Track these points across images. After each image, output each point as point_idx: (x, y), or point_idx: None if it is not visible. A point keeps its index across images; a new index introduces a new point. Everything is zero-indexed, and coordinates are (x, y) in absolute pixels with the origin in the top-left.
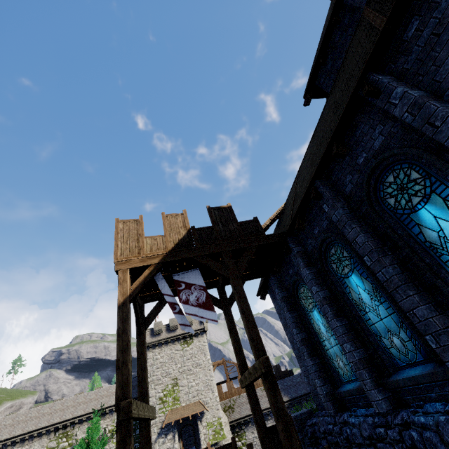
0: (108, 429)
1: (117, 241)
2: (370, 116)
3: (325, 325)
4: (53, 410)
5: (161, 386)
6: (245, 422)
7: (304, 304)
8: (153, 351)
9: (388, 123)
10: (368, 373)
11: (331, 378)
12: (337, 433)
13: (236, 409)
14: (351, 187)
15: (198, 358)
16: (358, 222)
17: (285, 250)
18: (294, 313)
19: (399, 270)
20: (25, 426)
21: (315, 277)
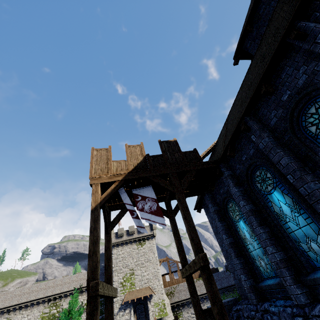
0: (84, 303)
1: (92, 163)
2: (294, 59)
3: (249, 232)
4: (47, 286)
5: (122, 274)
6: (182, 304)
7: (231, 216)
8: (117, 248)
9: (311, 63)
10: (288, 271)
11: (254, 274)
12: (259, 319)
13: (176, 294)
14: (276, 120)
15: (149, 256)
16: (282, 148)
17: (218, 173)
18: (223, 223)
19: (319, 185)
20: (28, 296)
21: (242, 194)
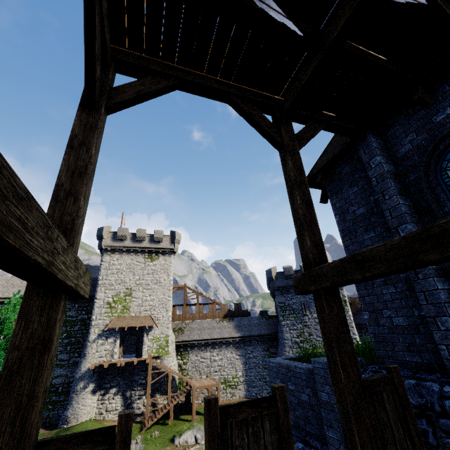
0: None
1: None
2: None
3: None
4: None
5: (113, 291)
6: (191, 345)
7: None
8: (112, 255)
9: None
10: None
11: None
12: None
13: (186, 332)
14: None
15: (160, 276)
16: None
17: None
18: (407, 201)
19: None
20: None
21: None
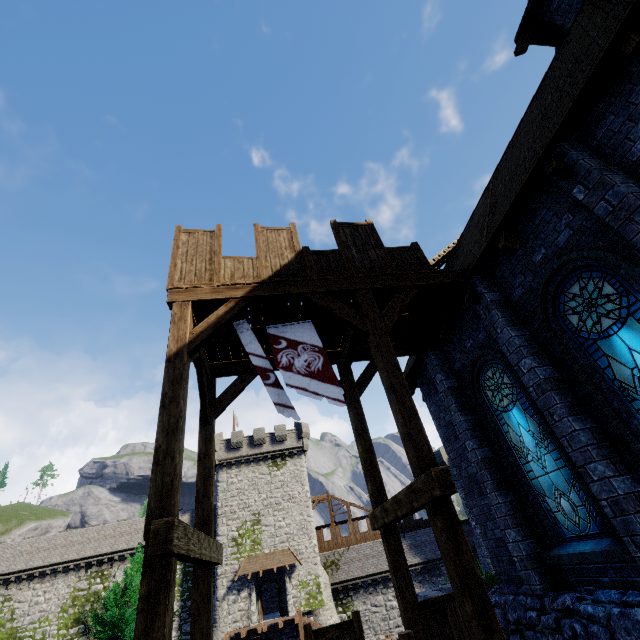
0: None
1: (175, 259)
2: None
3: (535, 433)
4: (86, 538)
5: (236, 522)
6: (354, 587)
7: (490, 399)
8: (229, 471)
9: None
10: None
11: (539, 529)
12: (549, 628)
13: (343, 566)
14: None
15: (292, 489)
16: None
17: (469, 296)
18: (469, 416)
19: None
20: (47, 555)
21: (527, 343)
